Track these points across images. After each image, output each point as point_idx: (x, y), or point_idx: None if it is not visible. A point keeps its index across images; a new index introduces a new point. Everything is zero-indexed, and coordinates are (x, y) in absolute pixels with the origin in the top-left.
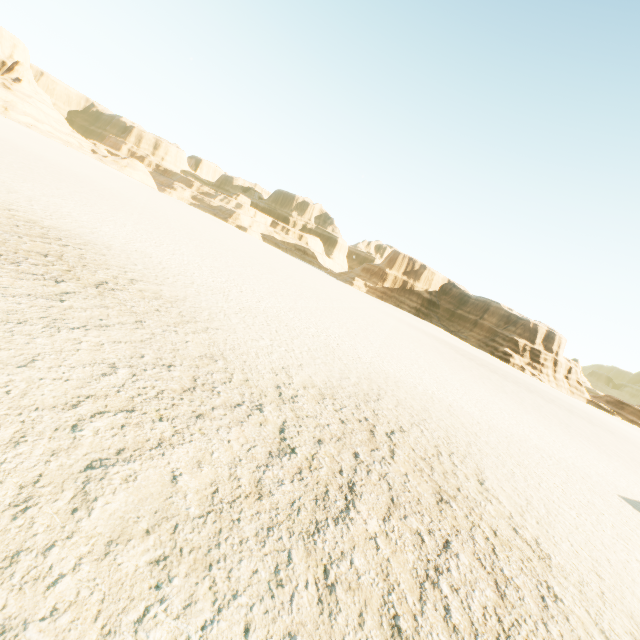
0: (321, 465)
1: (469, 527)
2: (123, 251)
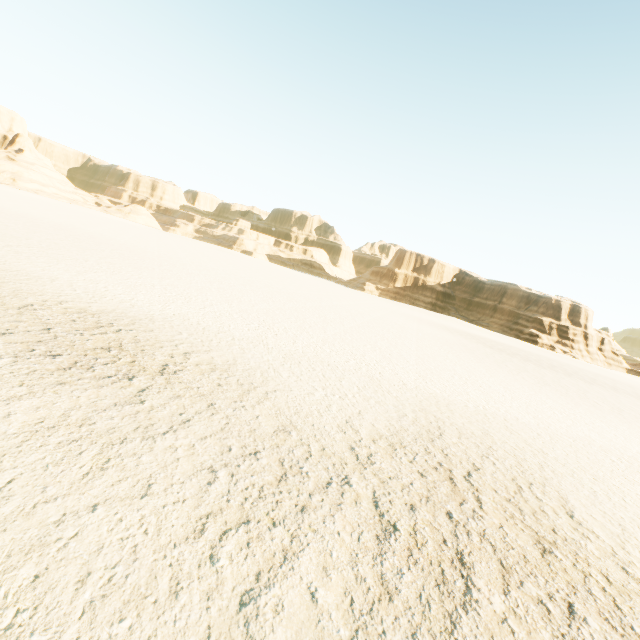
0: (425, 538)
1: (582, 579)
2: (164, 319)
